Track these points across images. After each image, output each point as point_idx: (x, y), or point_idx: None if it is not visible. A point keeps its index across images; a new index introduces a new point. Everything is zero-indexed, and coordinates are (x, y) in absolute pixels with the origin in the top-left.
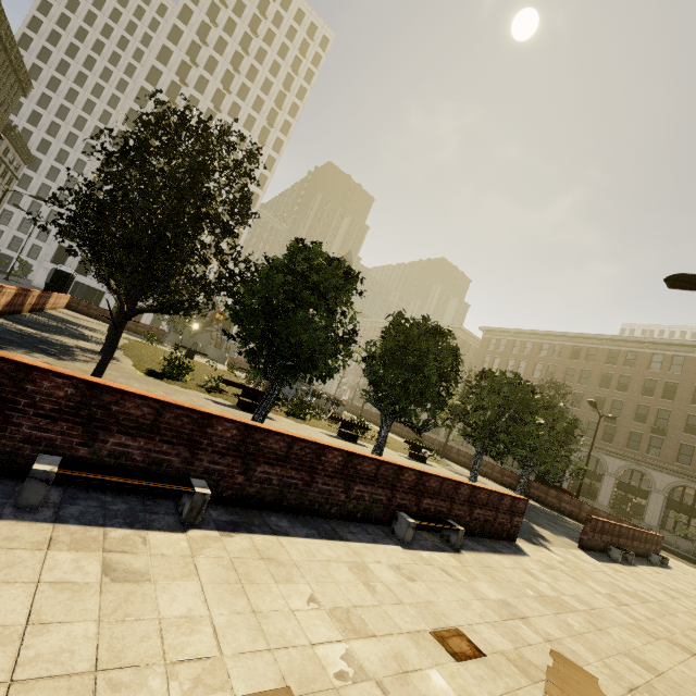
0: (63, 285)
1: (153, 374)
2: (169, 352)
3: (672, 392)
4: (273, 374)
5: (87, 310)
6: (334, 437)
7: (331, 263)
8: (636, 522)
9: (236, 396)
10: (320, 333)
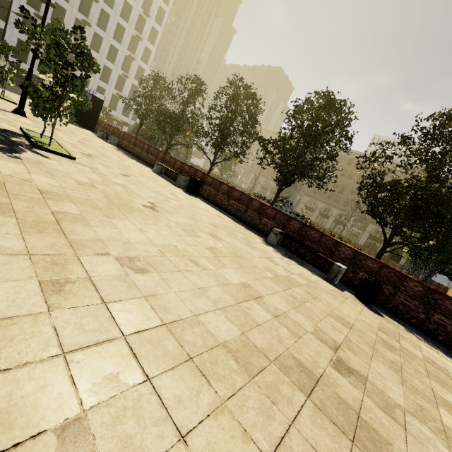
0: (98, 111)
1: None
2: None
3: None
4: None
5: None
6: None
7: None
8: None
9: None
10: None
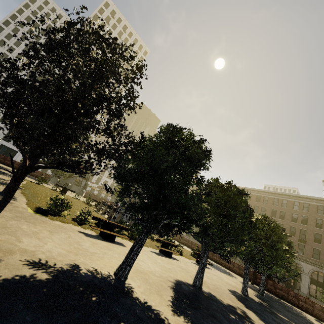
0: None
1: (41, 211)
2: (51, 189)
3: (305, 220)
4: (157, 231)
5: (3, 160)
6: (159, 255)
7: (196, 142)
8: (296, 291)
9: (100, 229)
10: (194, 195)
